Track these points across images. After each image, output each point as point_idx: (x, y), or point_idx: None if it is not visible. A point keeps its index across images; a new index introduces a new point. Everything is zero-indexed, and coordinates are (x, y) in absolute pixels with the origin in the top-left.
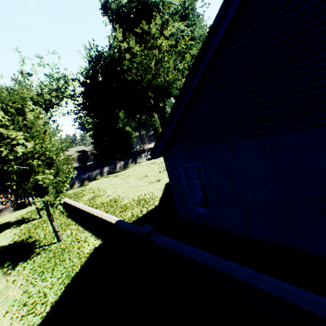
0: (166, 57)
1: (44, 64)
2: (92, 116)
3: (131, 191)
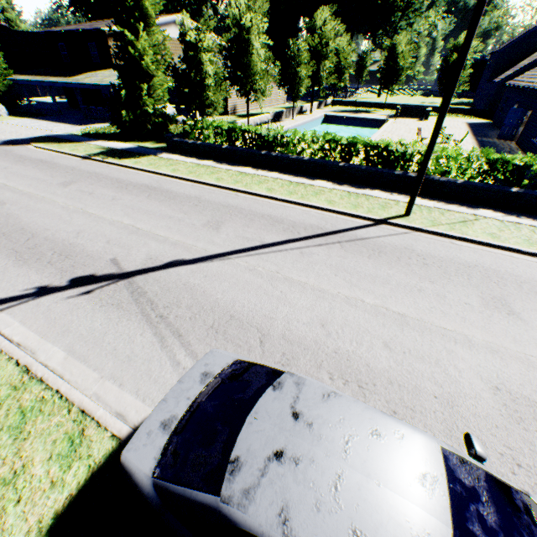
0: None
1: None
2: None
3: None
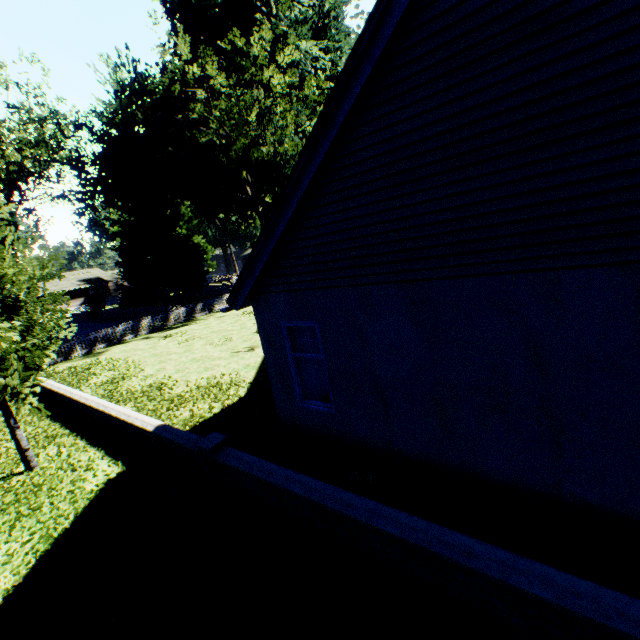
0: (281, 107)
1: (6, 83)
2: (120, 209)
3: (194, 368)
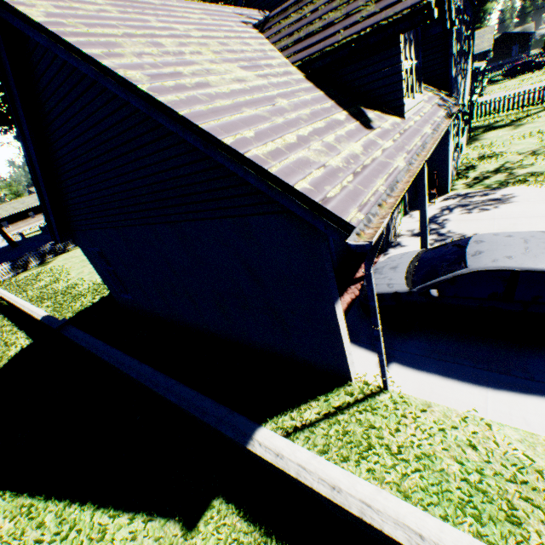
0: None
1: None
2: None
3: None
